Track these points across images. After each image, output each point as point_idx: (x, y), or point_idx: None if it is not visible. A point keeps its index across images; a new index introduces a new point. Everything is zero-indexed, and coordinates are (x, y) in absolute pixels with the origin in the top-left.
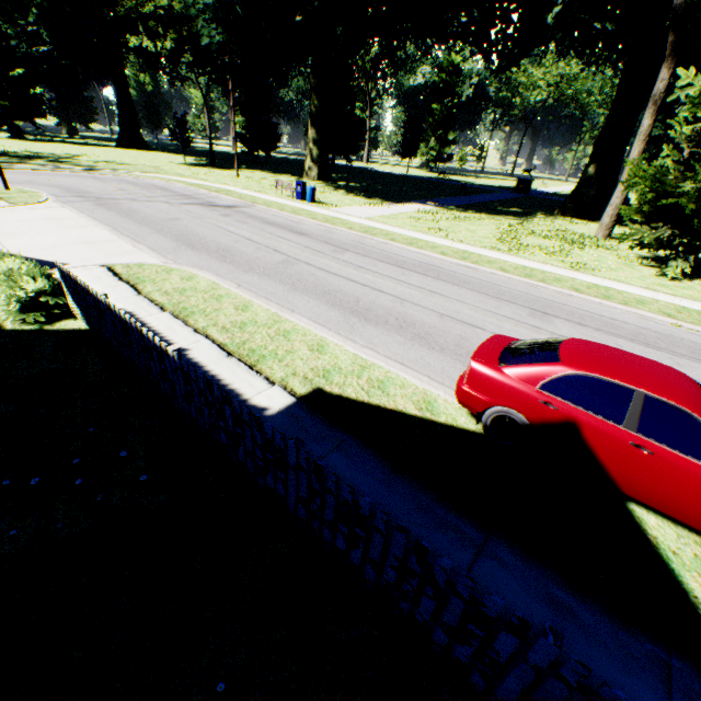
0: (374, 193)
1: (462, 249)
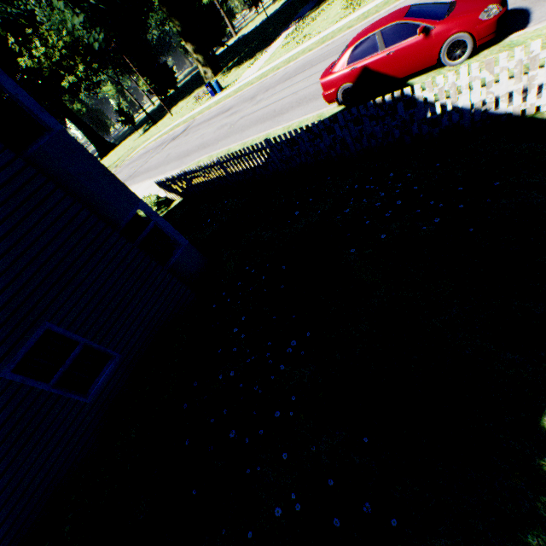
0: (253, 52)
1: (321, 37)
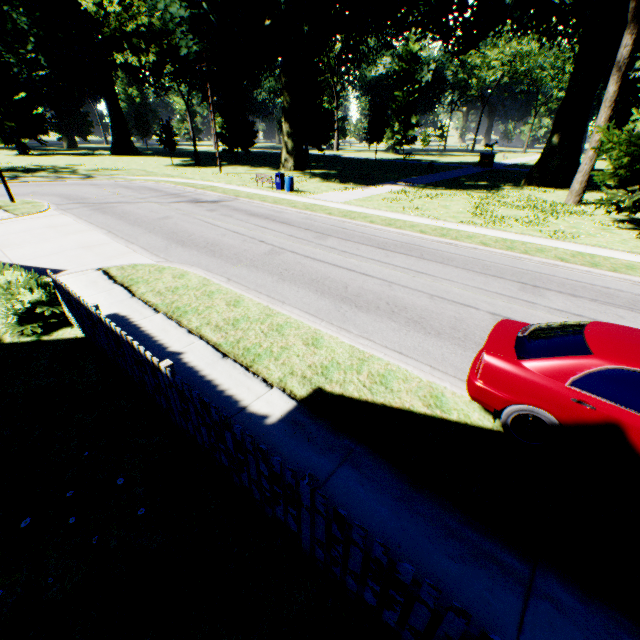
0: (347, 178)
1: (440, 226)
